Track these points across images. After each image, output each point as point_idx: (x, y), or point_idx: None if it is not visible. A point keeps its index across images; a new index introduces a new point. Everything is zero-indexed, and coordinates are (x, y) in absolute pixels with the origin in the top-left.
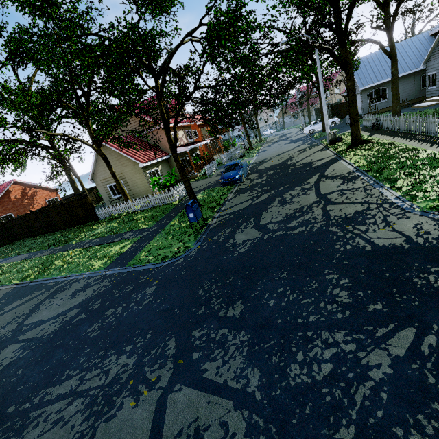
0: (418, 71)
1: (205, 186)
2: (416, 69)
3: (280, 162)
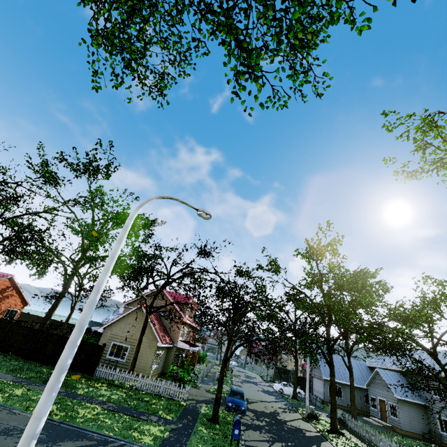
0: (362, 388)
1: (202, 398)
2: (361, 386)
3: (269, 412)
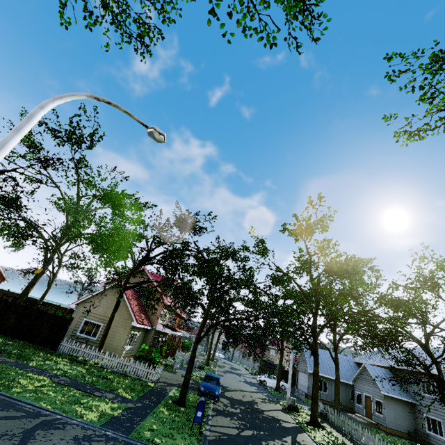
0: (348, 384)
1: (175, 381)
2: (347, 381)
3: (247, 401)
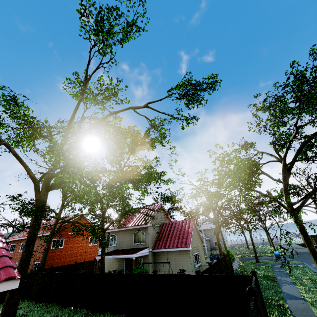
0: None
1: None
2: None
3: None
